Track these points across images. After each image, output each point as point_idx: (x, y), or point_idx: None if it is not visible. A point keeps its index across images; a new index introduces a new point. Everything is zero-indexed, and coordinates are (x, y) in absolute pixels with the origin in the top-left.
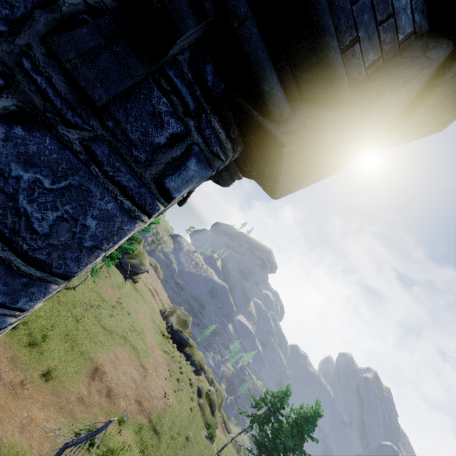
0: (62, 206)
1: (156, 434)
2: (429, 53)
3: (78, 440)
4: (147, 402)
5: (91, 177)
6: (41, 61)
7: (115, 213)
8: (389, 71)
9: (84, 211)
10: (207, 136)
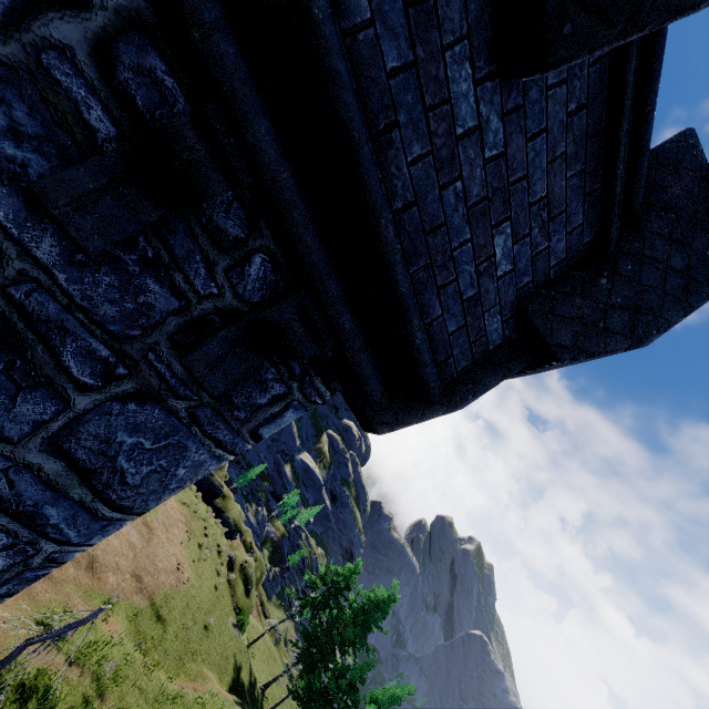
0: (157, 461)
1: (160, 622)
2: (511, 364)
3: (48, 635)
4: (151, 578)
5: (190, 435)
6: (165, 353)
7: (206, 460)
8: (476, 376)
9: (177, 463)
10: (308, 393)
